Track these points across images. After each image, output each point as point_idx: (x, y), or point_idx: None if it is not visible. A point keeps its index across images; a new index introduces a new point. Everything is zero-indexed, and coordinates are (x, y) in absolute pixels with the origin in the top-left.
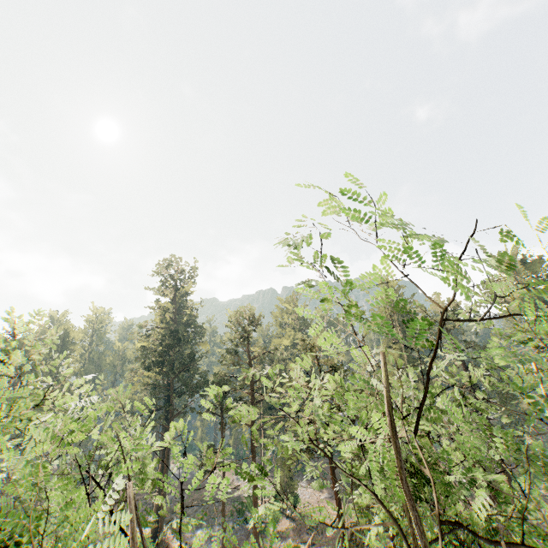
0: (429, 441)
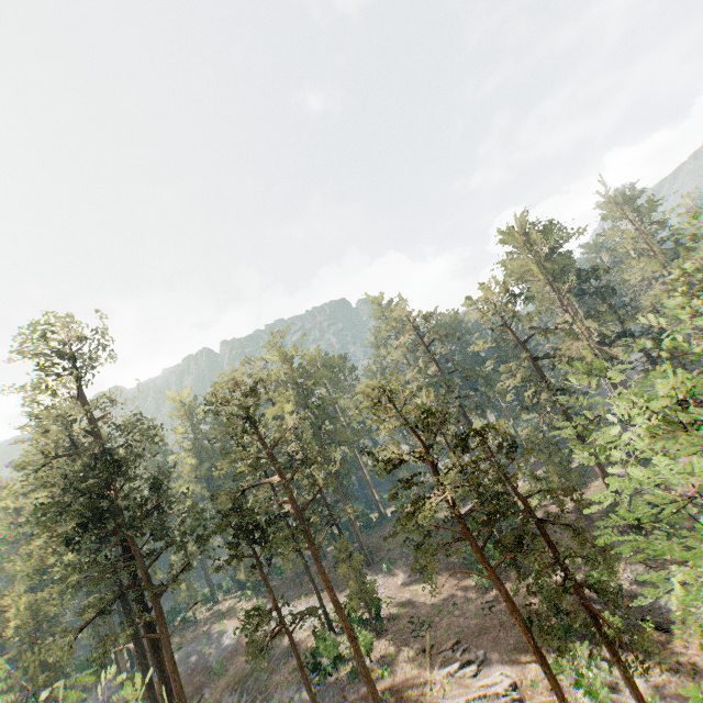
0: None
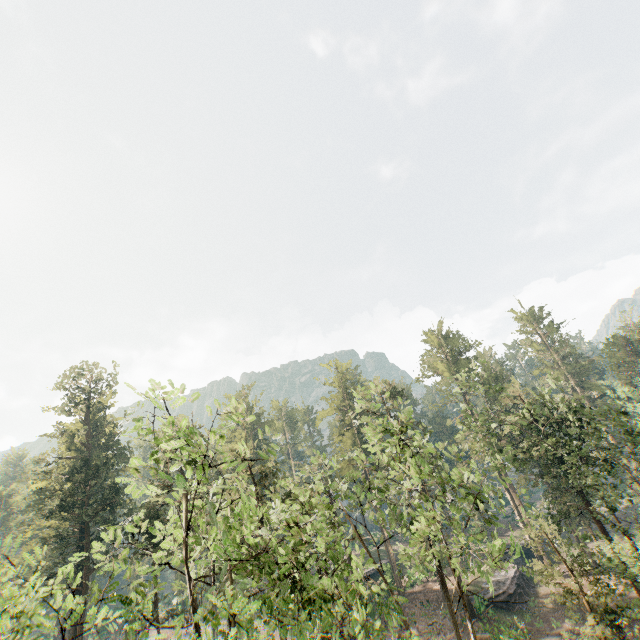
0: (296, 531)
